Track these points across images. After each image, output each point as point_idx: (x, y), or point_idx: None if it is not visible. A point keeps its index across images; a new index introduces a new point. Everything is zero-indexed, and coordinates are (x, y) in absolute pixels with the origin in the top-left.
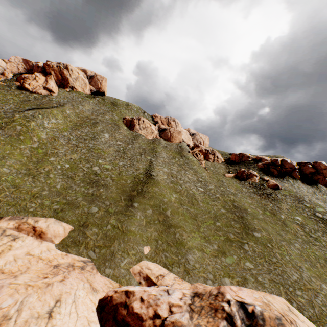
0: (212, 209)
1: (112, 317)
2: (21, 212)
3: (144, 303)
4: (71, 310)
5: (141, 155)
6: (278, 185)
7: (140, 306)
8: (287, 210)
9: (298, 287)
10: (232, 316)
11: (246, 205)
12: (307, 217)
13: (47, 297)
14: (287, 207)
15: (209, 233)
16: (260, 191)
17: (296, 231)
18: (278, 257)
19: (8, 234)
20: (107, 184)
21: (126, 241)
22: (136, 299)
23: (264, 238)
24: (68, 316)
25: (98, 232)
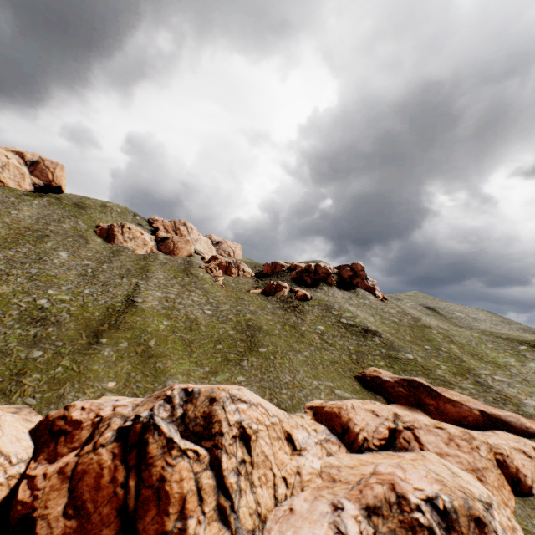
0: (218, 333)
1: (48, 432)
2: None
3: (86, 410)
4: None
5: (123, 278)
6: (306, 295)
7: (81, 413)
8: (311, 321)
9: (286, 387)
10: (172, 397)
11: (263, 322)
12: (331, 324)
13: None
14: (312, 317)
15: (205, 357)
16: (287, 305)
17: (312, 340)
18: (277, 366)
19: None
20: (60, 321)
21: (84, 380)
22: (77, 409)
23: (269, 352)
24: None
25: (42, 377)
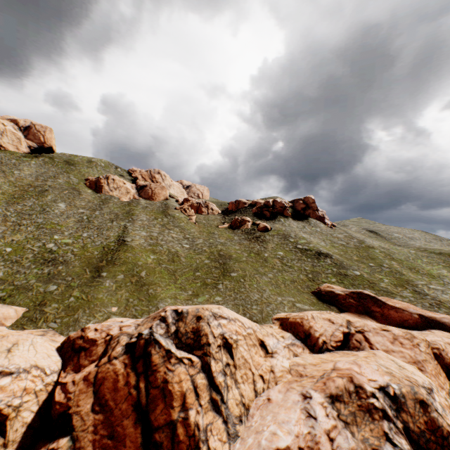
0: (195, 262)
1: (71, 349)
2: None
3: (98, 331)
4: (30, 349)
5: (113, 222)
6: (267, 227)
7: (94, 334)
8: (272, 248)
9: (256, 304)
10: (166, 317)
11: (232, 252)
12: (289, 250)
13: (5, 342)
14: (273, 245)
15: (187, 283)
16: (251, 236)
17: (274, 264)
18: (247, 287)
19: None
20: (67, 261)
21: (92, 307)
22: (91, 330)
23: (239, 276)
24: (27, 351)
25: (59, 306)
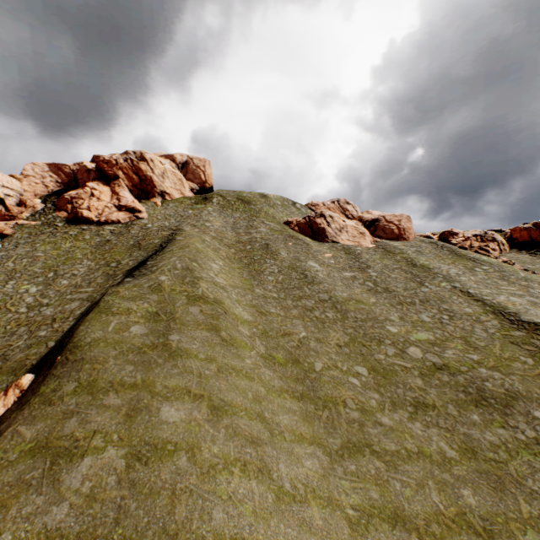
0: None
1: None
2: None
3: None
4: None
5: (423, 284)
6: None
7: None
8: None
9: None
10: None
11: None
12: None
13: None
14: None
15: None
16: None
17: None
18: None
19: None
20: (511, 389)
21: None
22: None
23: None
24: None
25: None
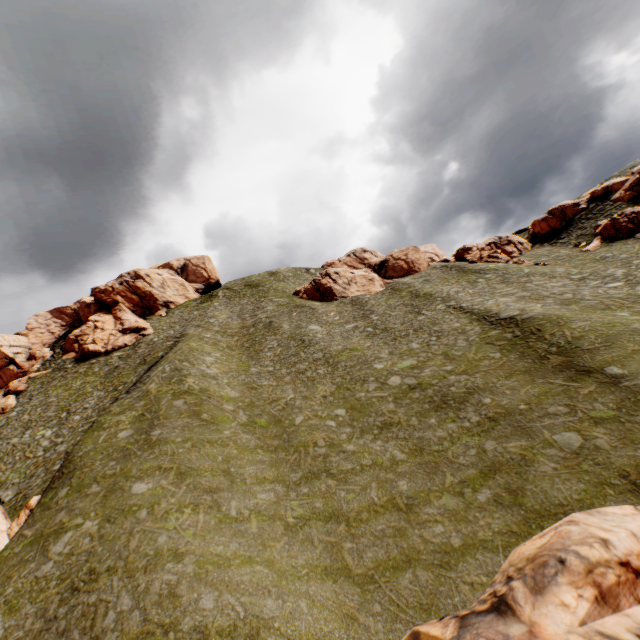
0: None
1: None
2: (453, 566)
3: None
4: None
5: (420, 313)
6: None
7: None
8: None
9: None
10: None
11: None
12: None
13: None
14: None
15: None
16: None
17: None
18: None
19: (638, 639)
20: (472, 386)
21: None
22: None
23: None
24: None
25: None
